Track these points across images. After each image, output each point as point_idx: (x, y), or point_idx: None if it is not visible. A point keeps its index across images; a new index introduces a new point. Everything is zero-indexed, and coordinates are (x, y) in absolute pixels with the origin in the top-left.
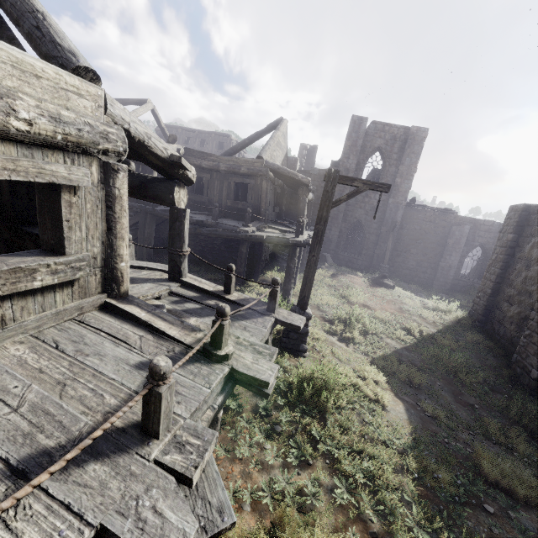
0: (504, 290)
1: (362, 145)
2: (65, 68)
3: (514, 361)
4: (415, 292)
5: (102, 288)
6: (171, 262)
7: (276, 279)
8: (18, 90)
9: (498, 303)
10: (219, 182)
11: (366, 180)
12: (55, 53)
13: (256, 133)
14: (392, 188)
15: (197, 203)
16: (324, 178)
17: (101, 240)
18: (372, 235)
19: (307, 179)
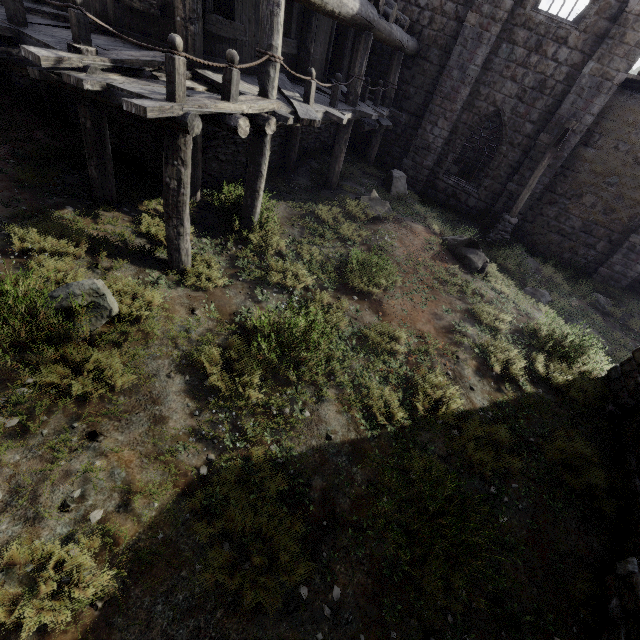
0: None
1: None
2: None
3: (620, 572)
4: (543, 283)
5: None
6: None
7: None
8: None
9: None
10: None
11: None
12: None
13: None
14: (608, 32)
15: None
16: None
17: None
18: (516, 150)
19: None
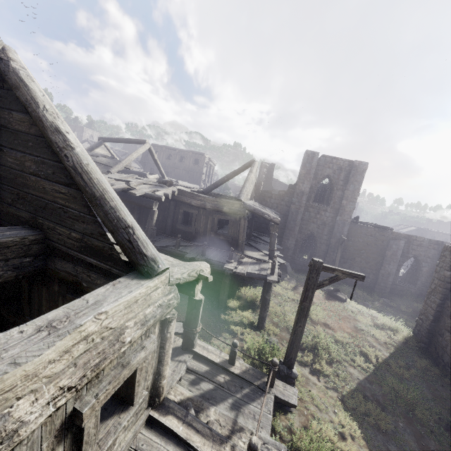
0: (445, 319)
1: (314, 173)
2: (149, 275)
3: None
4: (362, 298)
5: (148, 404)
6: (185, 337)
7: (275, 362)
8: (126, 321)
9: (439, 329)
10: (205, 217)
11: (345, 270)
12: (142, 262)
13: (233, 172)
14: (339, 208)
15: (186, 233)
16: (310, 266)
17: (153, 372)
18: (323, 245)
19: (277, 219)
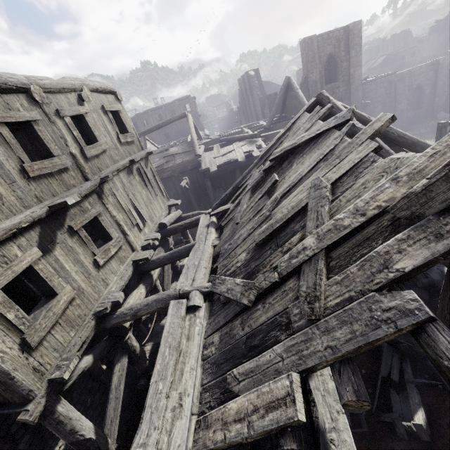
0: None
1: (318, 58)
2: None
3: None
4: None
5: None
6: None
7: None
8: None
9: None
10: None
11: None
12: None
13: (279, 97)
14: (348, 78)
15: None
16: (440, 128)
17: None
18: None
19: None
